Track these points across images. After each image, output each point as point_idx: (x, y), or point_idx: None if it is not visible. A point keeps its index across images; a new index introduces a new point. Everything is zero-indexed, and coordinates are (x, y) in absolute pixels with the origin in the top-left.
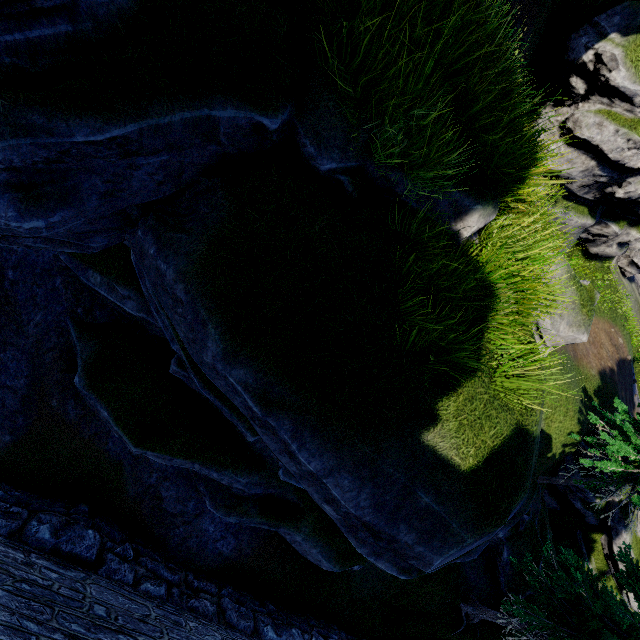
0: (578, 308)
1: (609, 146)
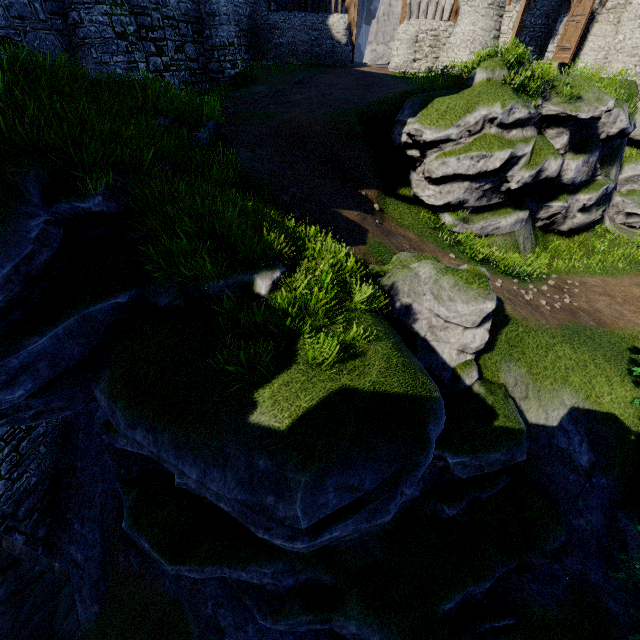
0: (464, 287)
1: (462, 169)
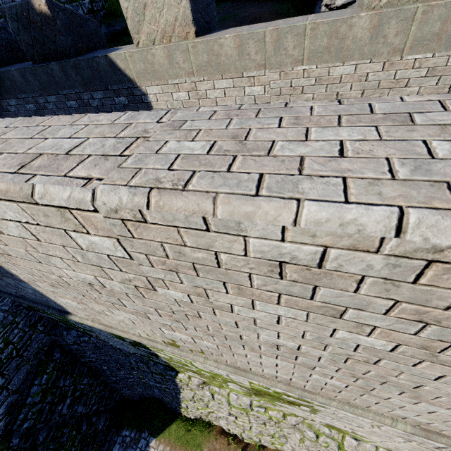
0: None
1: None
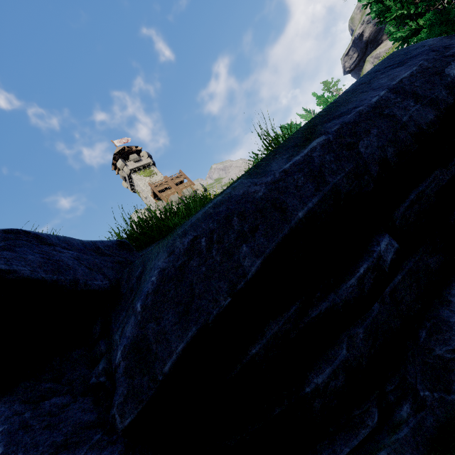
0: None
1: None
